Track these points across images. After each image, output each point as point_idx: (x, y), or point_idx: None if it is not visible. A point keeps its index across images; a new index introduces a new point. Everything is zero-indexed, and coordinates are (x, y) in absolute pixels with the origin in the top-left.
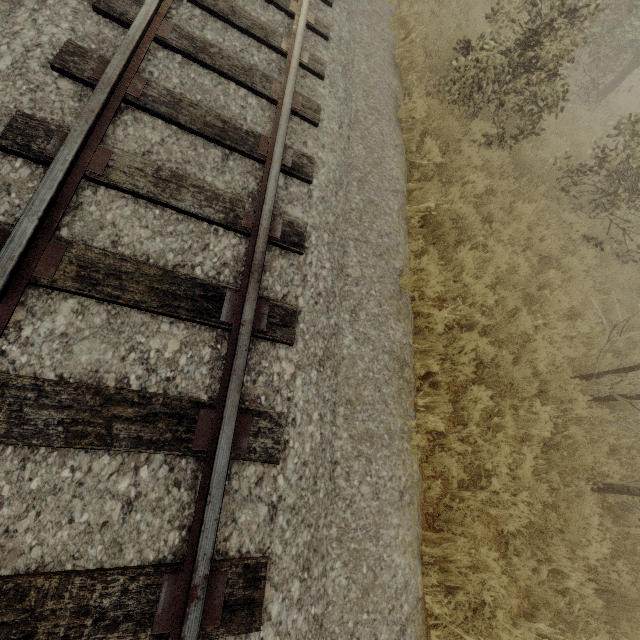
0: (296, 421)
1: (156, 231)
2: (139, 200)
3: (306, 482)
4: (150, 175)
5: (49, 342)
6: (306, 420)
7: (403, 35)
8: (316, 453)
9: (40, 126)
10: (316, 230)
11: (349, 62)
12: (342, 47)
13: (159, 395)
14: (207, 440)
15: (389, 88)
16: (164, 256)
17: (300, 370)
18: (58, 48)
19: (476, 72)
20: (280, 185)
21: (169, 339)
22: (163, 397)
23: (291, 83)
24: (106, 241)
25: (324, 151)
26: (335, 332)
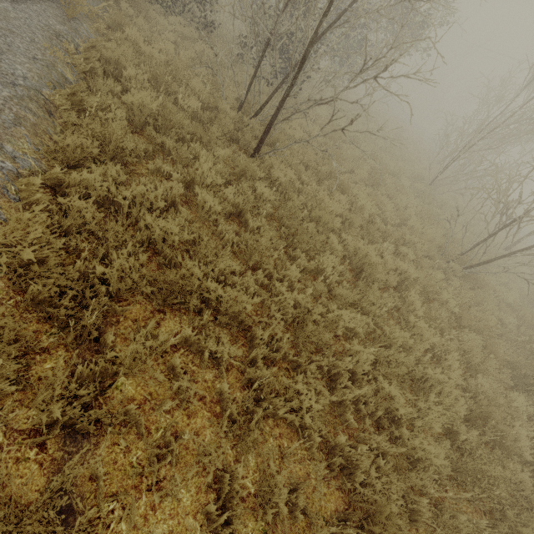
0: None
1: None
2: None
3: None
4: None
5: None
6: None
7: None
8: None
9: None
10: None
11: None
12: None
13: None
14: None
15: None
16: None
17: None
18: None
19: None
20: None
21: None
22: None
23: None
24: None
25: None
26: None
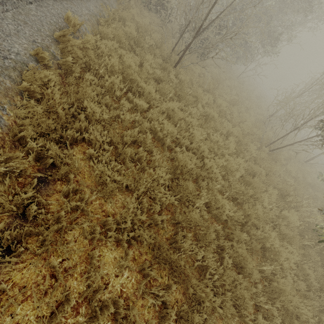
0: None
1: None
2: None
3: None
4: None
5: None
6: None
7: None
8: None
9: None
10: None
11: None
12: None
13: None
14: None
15: None
16: None
17: None
18: None
19: None
20: None
21: None
22: None
23: None
24: None
25: None
26: None
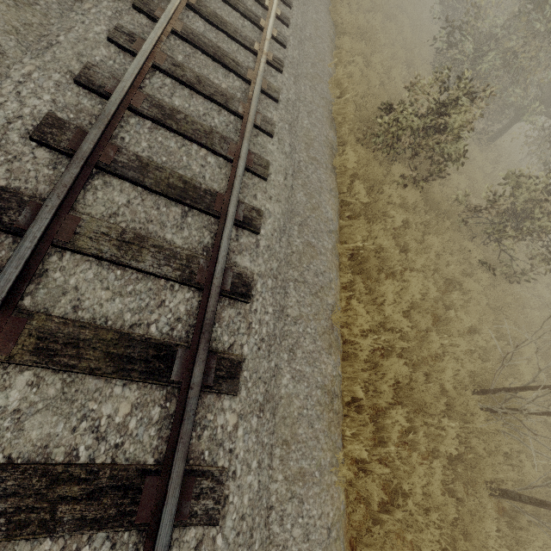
0: (236, 474)
1: (116, 292)
2: (102, 262)
3: (243, 537)
4: (114, 238)
5: (0, 421)
6: (245, 471)
7: (338, 93)
8: (253, 503)
9: (13, 197)
10: (261, 278)
11: (294, 119)
12: (289, 107)
13: (106, 467)
14: (150, 510)
15: (326, 139)
16: (122, 317)
17: (242, 419)
18: (38, 119)
19: (396, 129)
20: (232, 237)
21: (121, 403)
22: (110, 469)
23: (245, 146)
24: (67, 307)
25: (271, 202)
26: (275, 373)
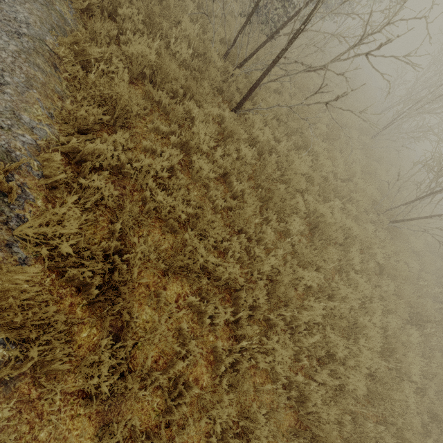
0: None
1: None
2: None
3: None
4: None
5: None
6: None
7: None
8: None
9: None
10: None
11: None
12: None
13: None
14: None
15: None
16: None
17: None
18: None
19: None
20: None
21: None
22: None
23: None
24: None
25: None
26: None
